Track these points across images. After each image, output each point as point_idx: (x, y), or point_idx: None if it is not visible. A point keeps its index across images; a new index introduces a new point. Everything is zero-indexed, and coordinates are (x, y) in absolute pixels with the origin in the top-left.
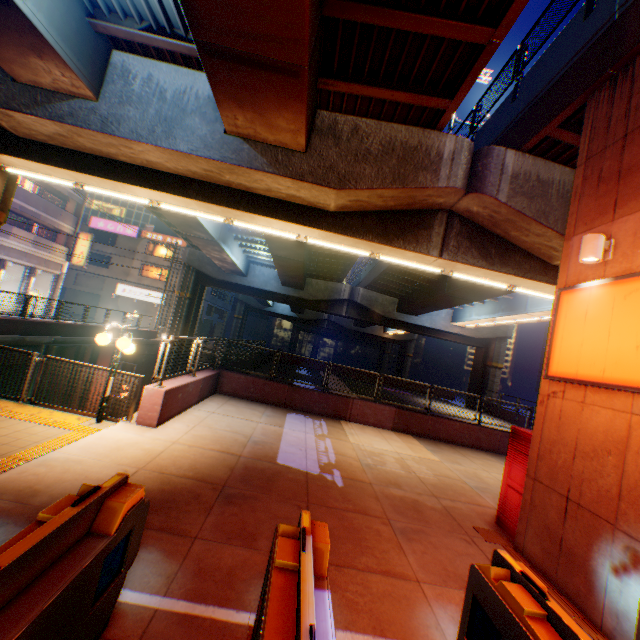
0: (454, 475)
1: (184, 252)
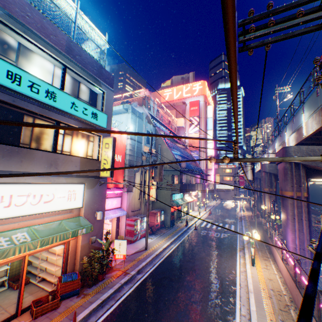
0: None
1: None
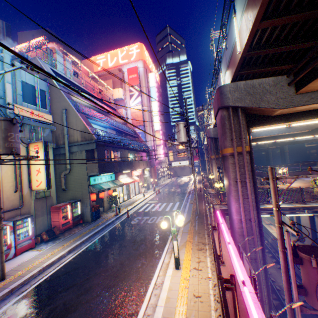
0: None
1: (204, 146)
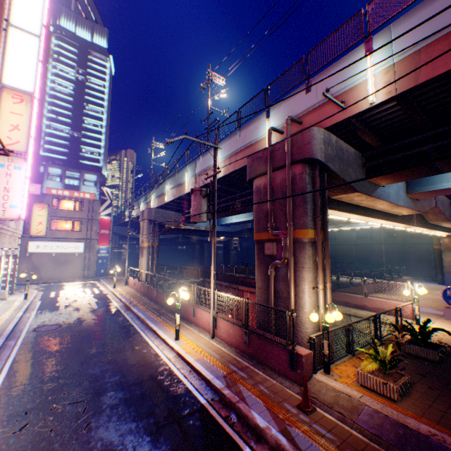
0: (431, 300)
1: (150, 211)
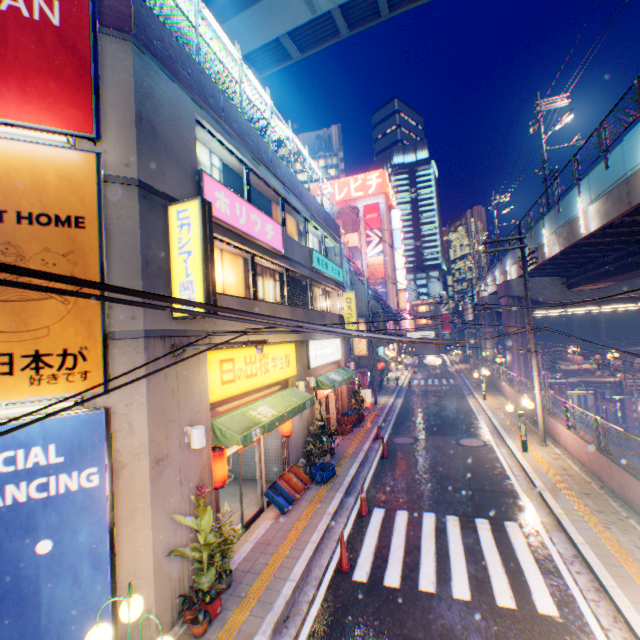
0: None
1: None
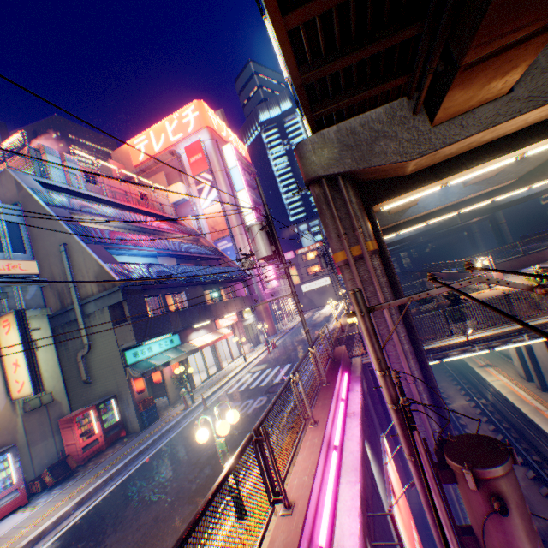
0: None
1: None
